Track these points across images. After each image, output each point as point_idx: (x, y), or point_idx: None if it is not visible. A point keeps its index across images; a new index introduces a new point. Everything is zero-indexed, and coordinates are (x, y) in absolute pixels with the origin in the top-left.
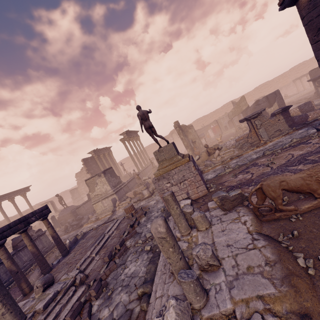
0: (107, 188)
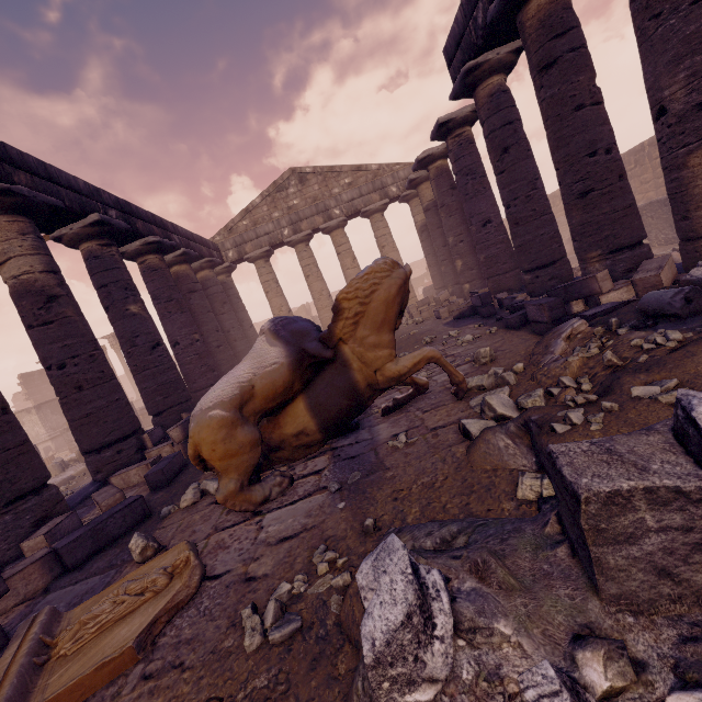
0: (40, 431)
